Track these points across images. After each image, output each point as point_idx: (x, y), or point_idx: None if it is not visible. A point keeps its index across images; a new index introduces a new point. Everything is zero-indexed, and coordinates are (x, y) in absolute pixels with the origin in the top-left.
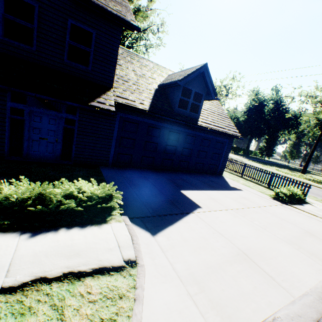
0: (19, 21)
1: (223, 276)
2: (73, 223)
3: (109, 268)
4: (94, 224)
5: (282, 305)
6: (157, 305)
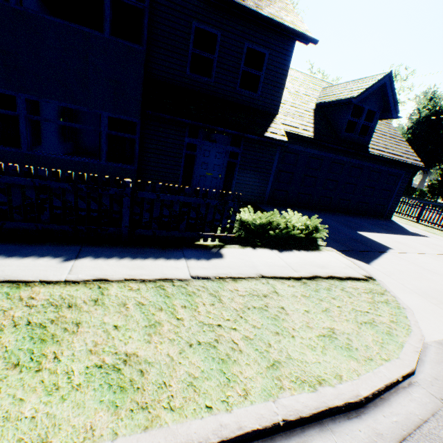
0: (203, 53)
1: None
2: (296, 248)
3: (357, 278)
4: (312, 250)
5: None
6: (411, 304)
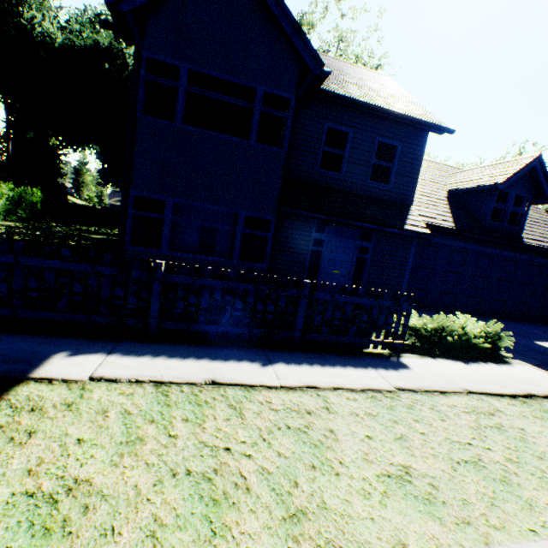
0: (333, 150)
1: None
2: (479, 359)
3: None
4: (501, 363)
5: None
6: None
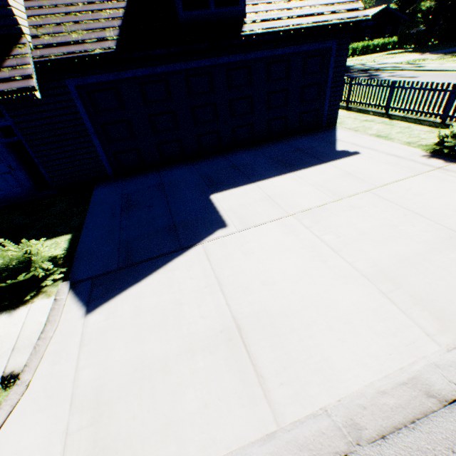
0: None
1: (153, 388)
2: None
3: None
4: (7, 310)
5: (234, 447)
6: (4, 455)
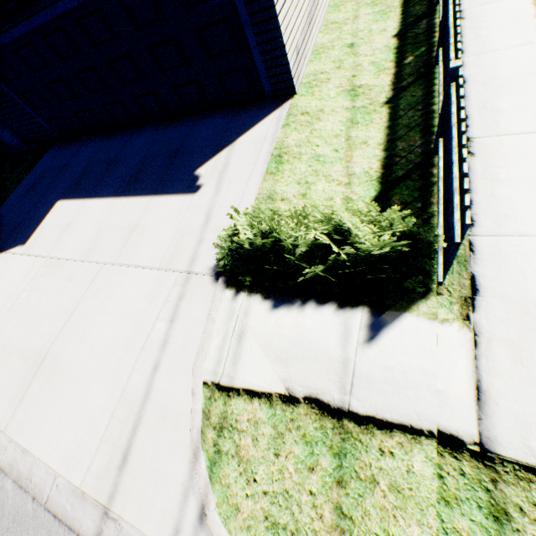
0: None
1: None
2: None
3: None
4: None
5: None
6: None
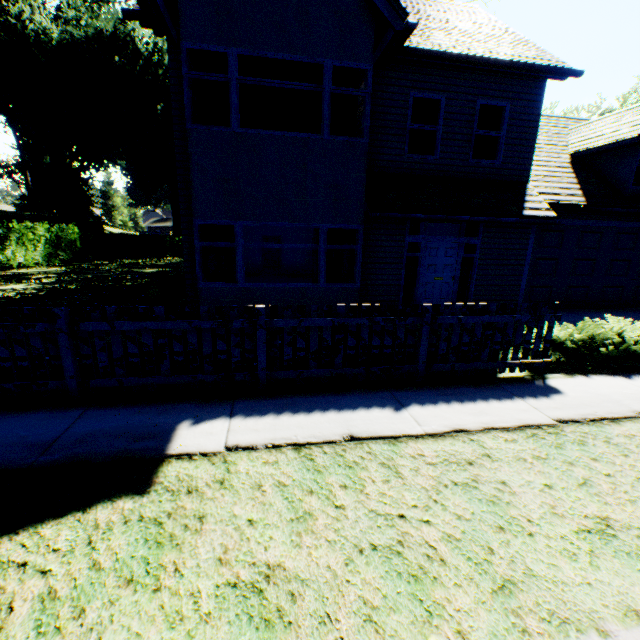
0: (423, 127)
1: None
2: None
3: None
4: None
5: None
6: None
